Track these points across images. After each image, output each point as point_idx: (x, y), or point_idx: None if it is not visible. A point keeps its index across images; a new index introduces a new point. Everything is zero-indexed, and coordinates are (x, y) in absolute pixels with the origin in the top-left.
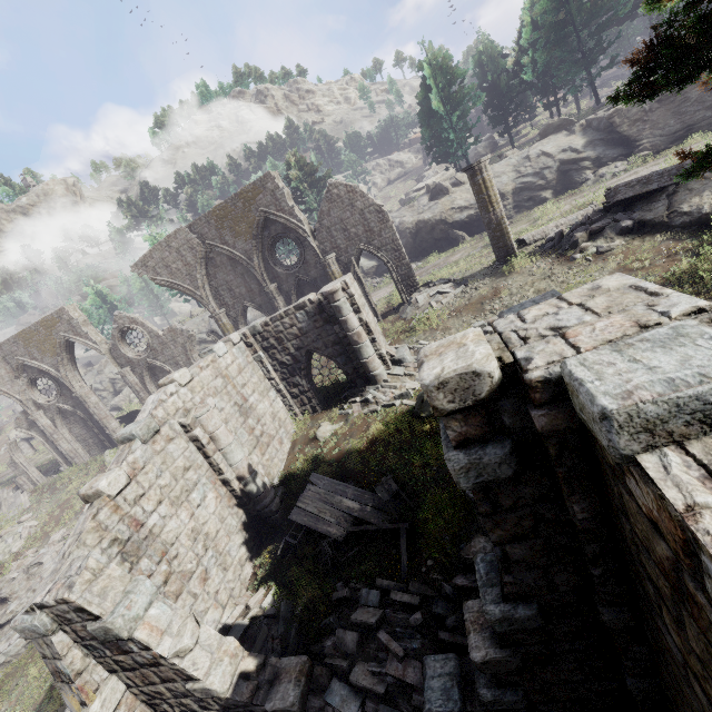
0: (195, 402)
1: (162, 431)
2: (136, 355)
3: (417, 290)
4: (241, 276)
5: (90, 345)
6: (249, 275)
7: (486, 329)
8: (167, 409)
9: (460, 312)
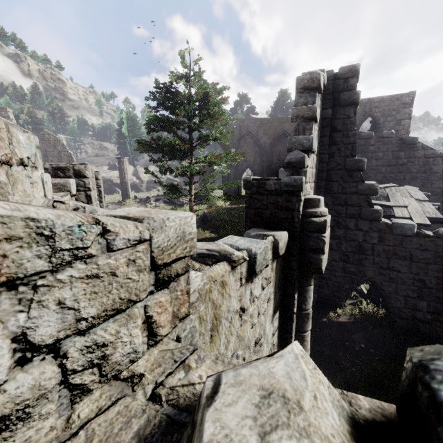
0: None
1: None
2: None
3: None
4: None
5: None
6: None
7: None
8: None
9: None
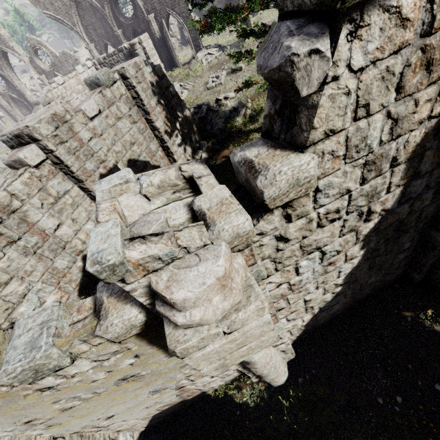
0: (67, 94)
1: (52, 104)
2: (46, 68)
3: (201, 50)
4: (100, 20)
5: (17, 56)
6: (105, 20)
7: (213, 80)
8: (53, 95)
9: (212, 68)
